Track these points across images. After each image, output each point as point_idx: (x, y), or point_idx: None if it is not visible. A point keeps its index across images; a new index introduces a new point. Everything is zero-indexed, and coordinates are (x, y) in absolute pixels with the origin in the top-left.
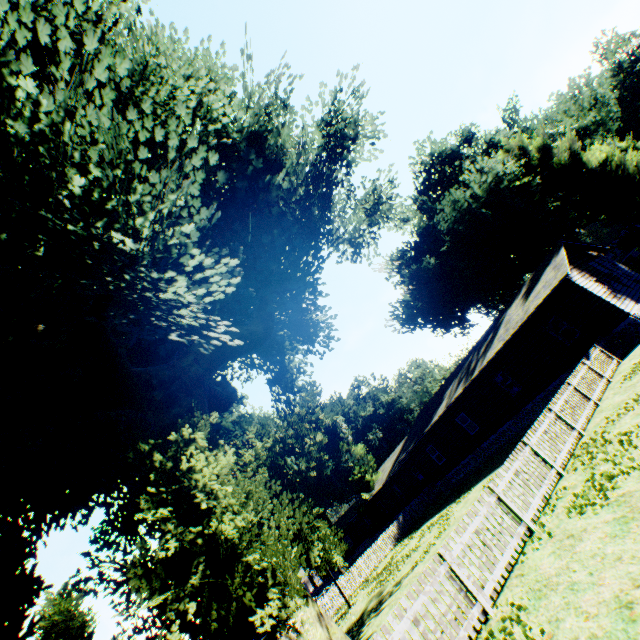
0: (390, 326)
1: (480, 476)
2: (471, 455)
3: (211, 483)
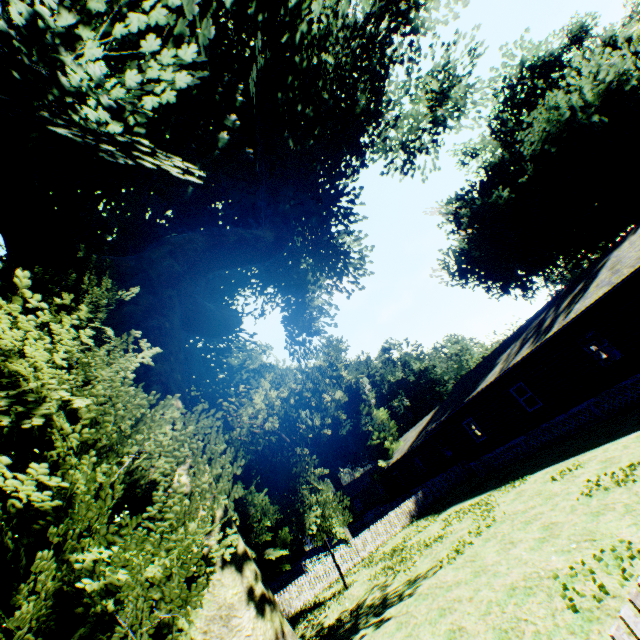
0: (437, 276)
1: (537, 463)
2: (523, 436)
3: (55, 387)
